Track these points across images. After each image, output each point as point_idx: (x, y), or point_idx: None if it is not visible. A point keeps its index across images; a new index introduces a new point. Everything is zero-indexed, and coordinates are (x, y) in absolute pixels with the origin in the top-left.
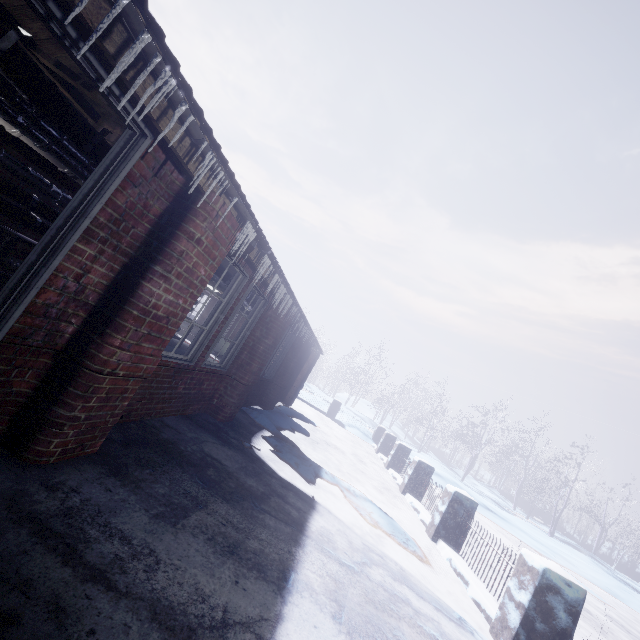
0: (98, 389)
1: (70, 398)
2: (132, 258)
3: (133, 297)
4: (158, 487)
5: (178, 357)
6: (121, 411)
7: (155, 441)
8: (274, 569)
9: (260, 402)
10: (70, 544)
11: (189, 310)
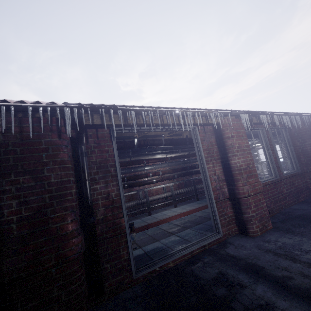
0: (250, 203)
1: (244, 210)
2: (221, 158)
3: (231, 168)
4: None
5: (268, 179)
6: (266, 208)
7: (294, 217)
8: None
9: None
10: (290, 257)
11: (252, 159)
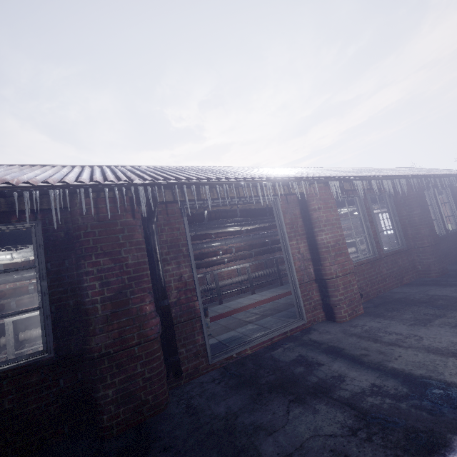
0: (338, 285)
1: (332, 293)
2: (306, 234)
3: (318, 245)
4: (405, 316)
5: (365, 257)
6: (357, 291)
7: (391, 301)
8: None
9: None
10: (373, 338)
11: (343, 234)
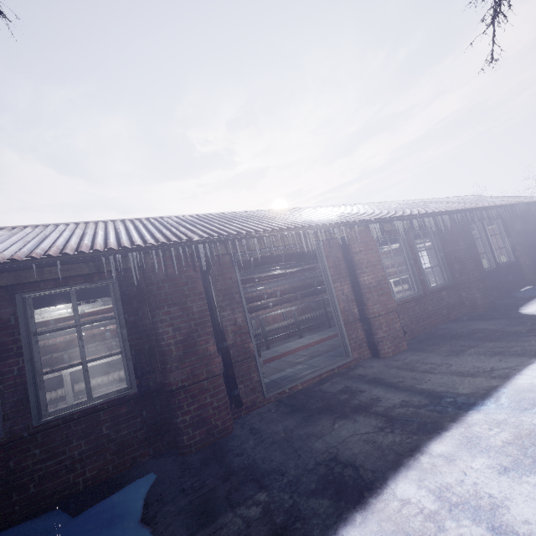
0: (381, 323)
1: (375, 331)
2: (349, 276)
3: (360, 287)
4: (443, 349)
5: (410, 295)
6: (400, 328)
7: (435, 336)
8: (532, 352)
9: (527, 282)
10: (411, 369)
11: (384, 274)
